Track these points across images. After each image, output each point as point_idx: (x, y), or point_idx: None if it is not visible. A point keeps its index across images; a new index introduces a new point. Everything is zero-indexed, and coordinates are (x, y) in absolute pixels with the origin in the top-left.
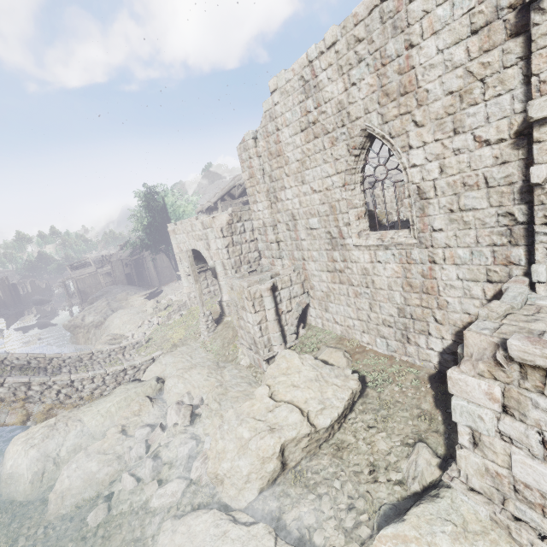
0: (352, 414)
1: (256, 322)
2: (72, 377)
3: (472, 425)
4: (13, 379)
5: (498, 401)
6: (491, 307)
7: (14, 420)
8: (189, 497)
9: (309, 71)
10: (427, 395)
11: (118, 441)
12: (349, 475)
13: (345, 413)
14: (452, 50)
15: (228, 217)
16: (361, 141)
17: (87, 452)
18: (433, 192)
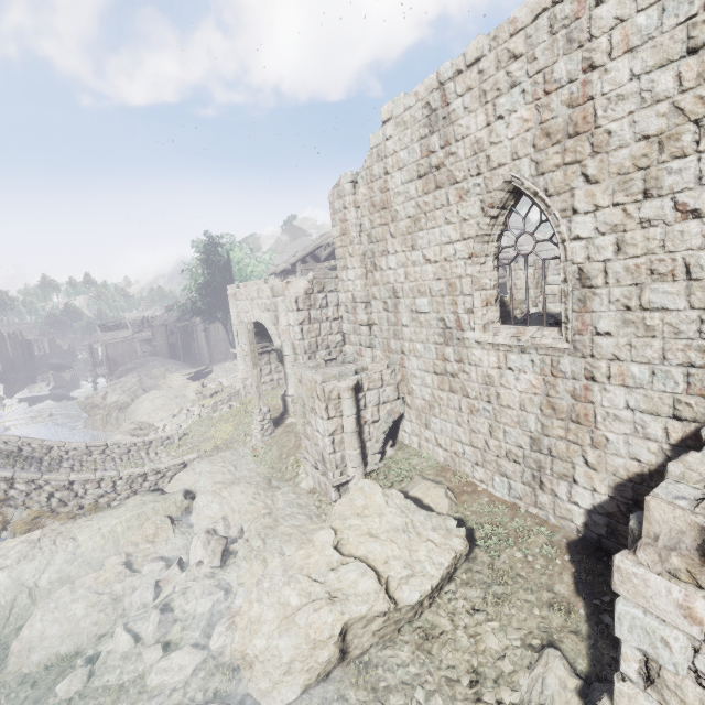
0: (451, 586)
1: (328, 432)
2: (71, 477)
3: (648, 649)
4: None
5: (701, 623)
6: (689, 462)
7: None
8: (202, 679)
9: (439, 96)
10: (564, 571)
11: (118, 576)
12: (438, 683)
13: (442, 584)
14: (655, 76)
15: (307, 284)
16: (503, 197)
17: (74, 588)
18: (603, 279)
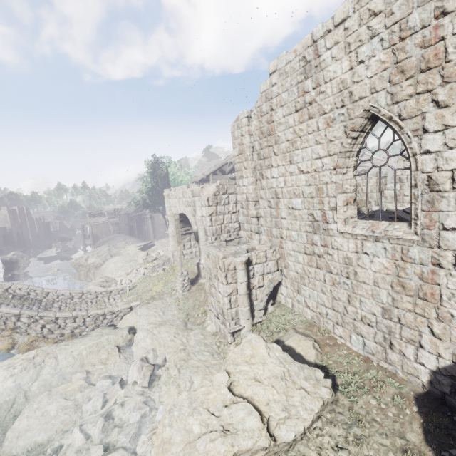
0: (318, 423)
1: (227, 294)
2: (57, 314)
3: None
4: (6, 309)
5: None
6: None
7: (0, 347)
8: None
9: (312, 51)
10: (414, 421)
11: (80, 388)
12: None
13: (312, 424)
14: None
15: (215, 189)
16: (362, 123)
17: (50, 394)
18: (450, 184)
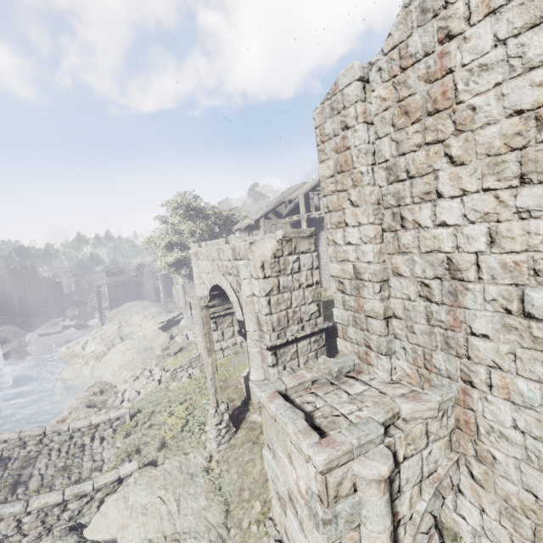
0: None
1: None
2: None
3: None
4: None
5: None
6: None
7: None
8: None
9: None
10: None
11: None
12: None
13: None
14: None
15: (276, 245)
16: None
17: None
18: None
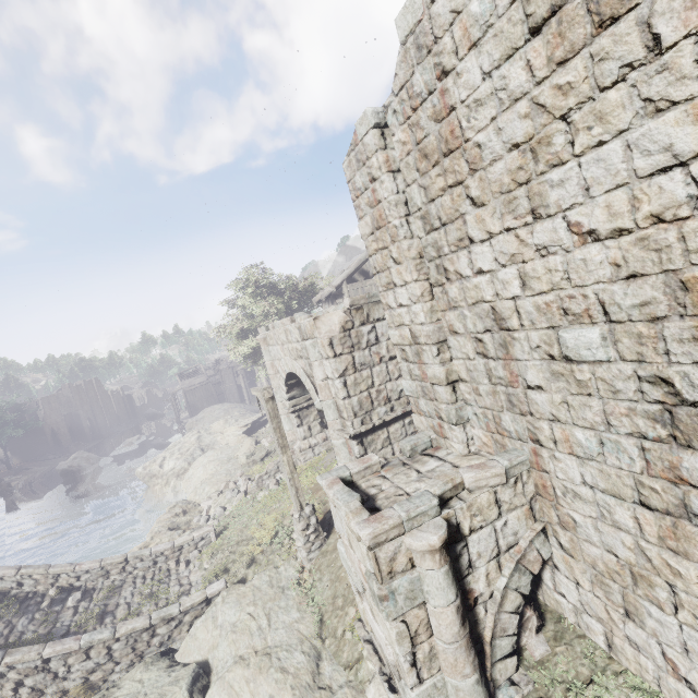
0: None
1: (401, 648)
2: (44, 652)
3: None
4: None
5: None
6: None
7: None
8: None
9: None
10: None
11: None
12: None
13: None
14: None
15: (343, 316)
16: None
17: None
18: None
